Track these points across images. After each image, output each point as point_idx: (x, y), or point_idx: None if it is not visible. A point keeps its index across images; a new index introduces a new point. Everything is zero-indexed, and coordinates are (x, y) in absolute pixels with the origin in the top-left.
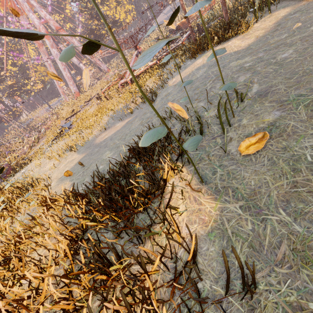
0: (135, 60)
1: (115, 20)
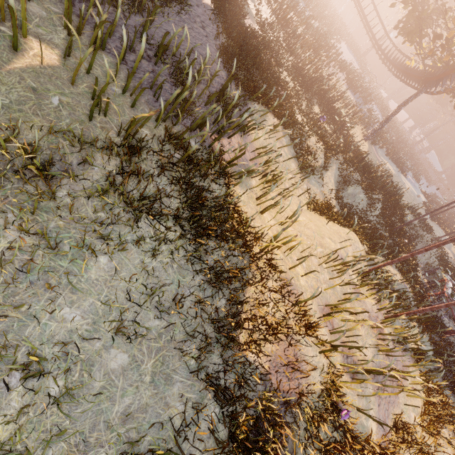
0: None
1: None
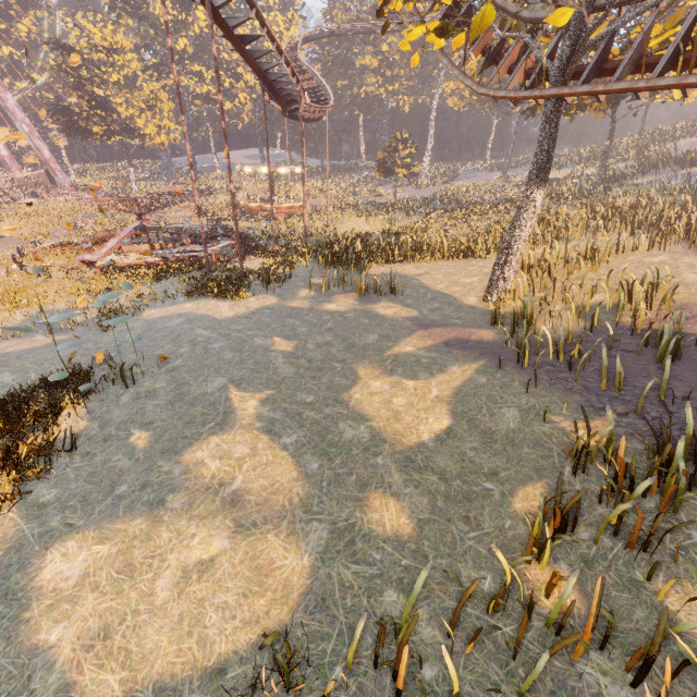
0: (129, 235)
1: (132, 128)
